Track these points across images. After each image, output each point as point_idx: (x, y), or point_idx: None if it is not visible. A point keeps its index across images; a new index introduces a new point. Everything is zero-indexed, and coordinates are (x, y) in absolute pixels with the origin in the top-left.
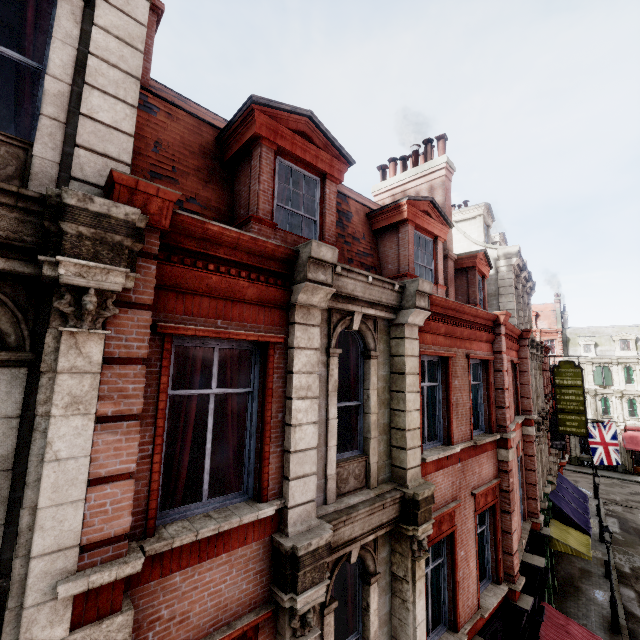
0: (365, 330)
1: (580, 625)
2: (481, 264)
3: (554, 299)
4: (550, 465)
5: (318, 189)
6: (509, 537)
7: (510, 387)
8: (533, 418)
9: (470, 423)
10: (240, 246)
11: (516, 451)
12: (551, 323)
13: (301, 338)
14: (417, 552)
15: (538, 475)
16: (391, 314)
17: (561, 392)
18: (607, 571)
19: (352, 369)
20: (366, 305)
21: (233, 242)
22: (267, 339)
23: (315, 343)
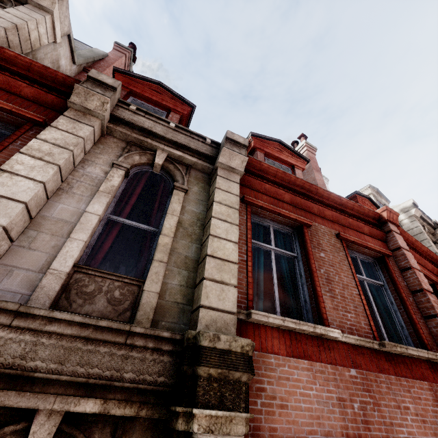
0: (173, 169)
1: None
2: (367, 206)
3: None
4: None
5: (164, 116)
6: None
7: None
8: None
9: (366, 316)
10: (33, 70)
11: None
12: None
13: (64, 124)
14: None
15: None
16: (206, 163)
17: None
18: None
19: (157, 203)
20: (170, 145)
21: (26, 65)
22: (22, 113)
23: (81, 133)
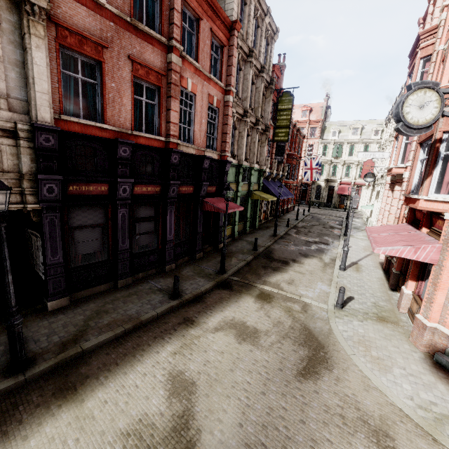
0: None
1: (236, 204)
2: None
3: (324, 98)
4: (266, 162)
5: None
6: (169, 112)
7: (205, 45)
8: (230, 89)
9: (130, 7)
10: None
11: (208, 97)
12: (318, 116)
13: None
14: (32, 16)
15: (242, 146)
16: None
17: (280, 114)
18: (287, 223)
19: None
20: None
21: None
22: None
23: None
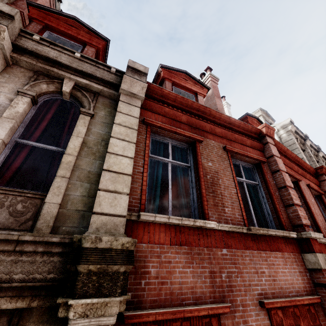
0: (81, 97)
1: None
2: (255, 124)
3: None
4: None
5: (80, 49)
6: None
7: (314, 206)
8: None
9: (240, 209)
10: None
11: None
12: None
13: None
14: None
15: None
16: (112, 90)
17: None
18: None
19: (67, 127)
20: (76, 74)
21: None
22: None
23: None
